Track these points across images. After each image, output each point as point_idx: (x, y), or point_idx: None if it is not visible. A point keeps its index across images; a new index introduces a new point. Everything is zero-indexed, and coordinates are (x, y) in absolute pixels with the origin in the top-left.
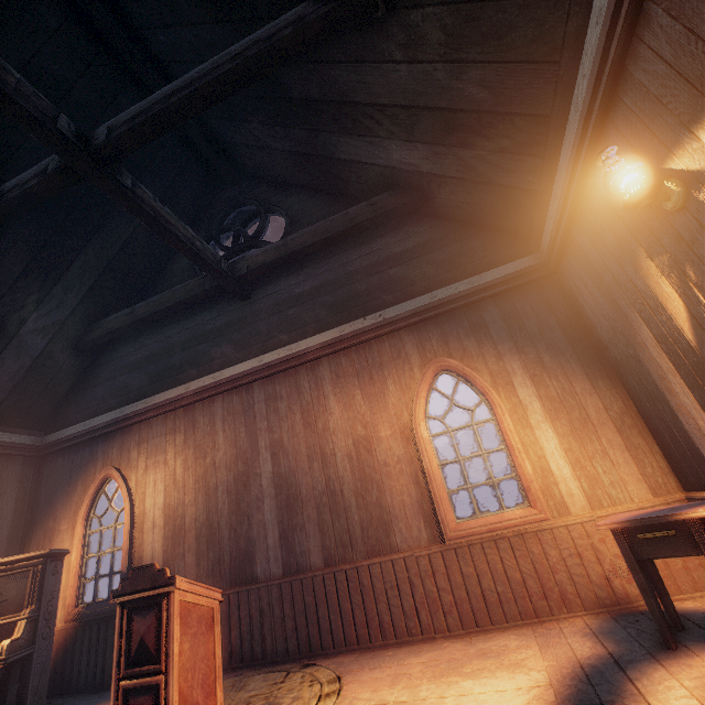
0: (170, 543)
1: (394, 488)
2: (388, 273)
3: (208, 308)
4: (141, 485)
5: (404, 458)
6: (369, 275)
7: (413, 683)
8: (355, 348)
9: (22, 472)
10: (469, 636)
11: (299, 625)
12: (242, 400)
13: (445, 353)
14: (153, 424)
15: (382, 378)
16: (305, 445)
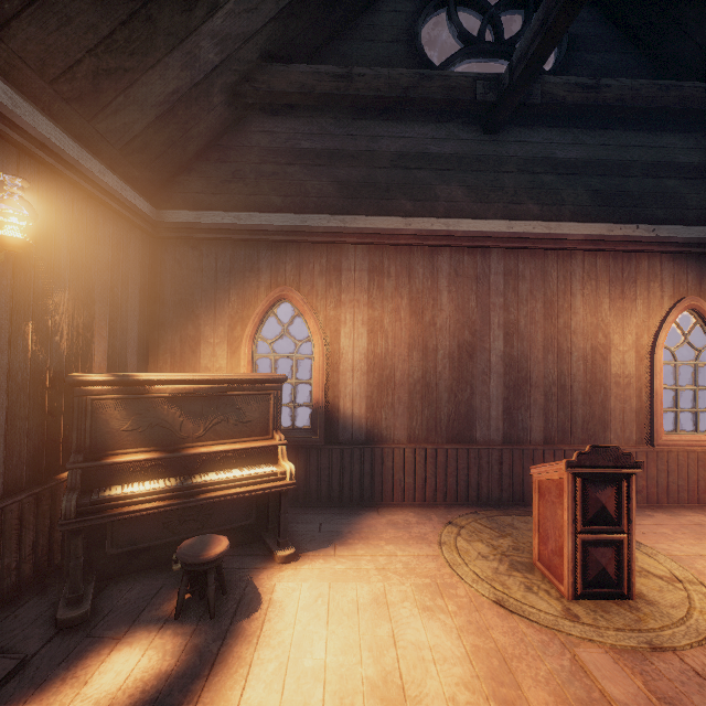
0: (375, 391)
1: (619, 396)
2: (665, 183)
3: (434, 121)
4: (333, 321)
5: (634, 375)
6: (645, 176)
7: (693, 542)
8: (614, 254)
9: (141, 252)
10: (656, 509)
11: (515, 482)
12: (476, 265)
13: (696, 293)
14: (349, 253)
15: (633, 296)
16: (543, 336)
